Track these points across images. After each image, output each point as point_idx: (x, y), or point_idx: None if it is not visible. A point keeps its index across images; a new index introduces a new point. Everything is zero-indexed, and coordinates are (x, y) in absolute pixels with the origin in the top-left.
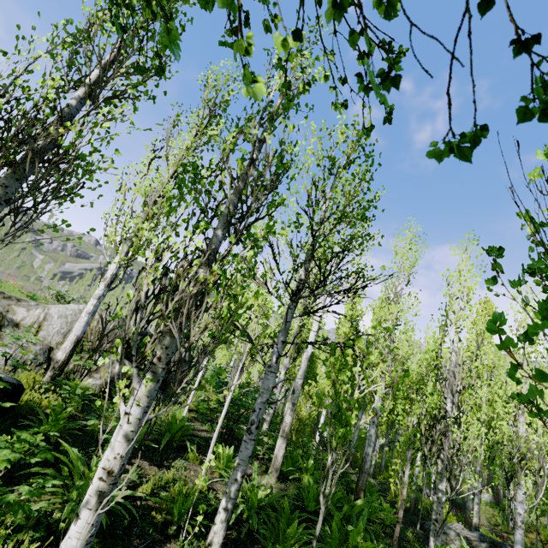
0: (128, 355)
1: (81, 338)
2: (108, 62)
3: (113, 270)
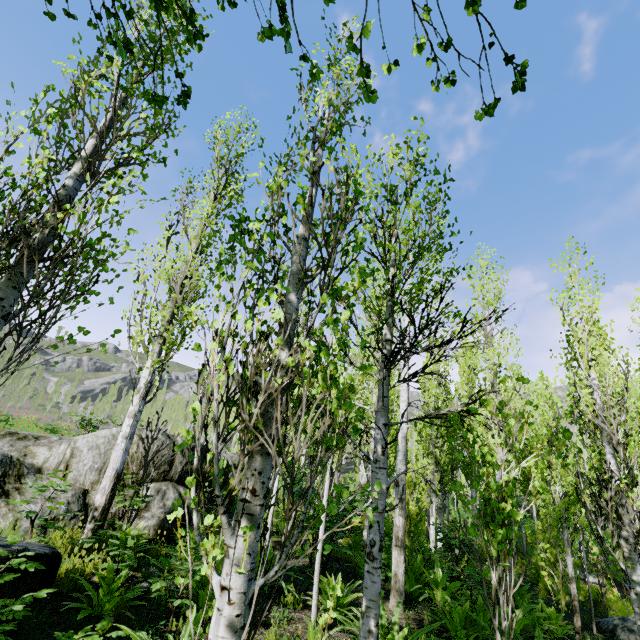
0: (182, 479)
1: (122, 471)
2: (104, 126)
3: (146, 377)
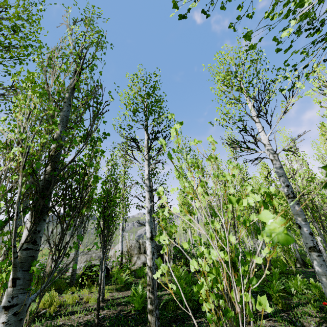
0: (145, 252)
1: (122, 251)
2: None
3: (121, 225)
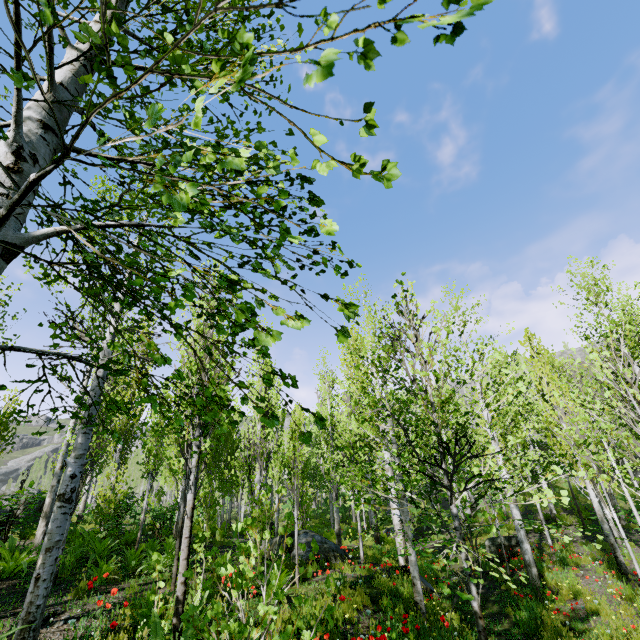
0: None
1: None
2: None
3: None
